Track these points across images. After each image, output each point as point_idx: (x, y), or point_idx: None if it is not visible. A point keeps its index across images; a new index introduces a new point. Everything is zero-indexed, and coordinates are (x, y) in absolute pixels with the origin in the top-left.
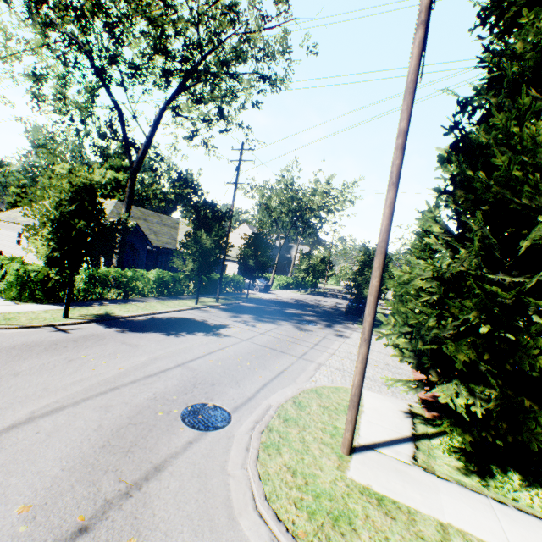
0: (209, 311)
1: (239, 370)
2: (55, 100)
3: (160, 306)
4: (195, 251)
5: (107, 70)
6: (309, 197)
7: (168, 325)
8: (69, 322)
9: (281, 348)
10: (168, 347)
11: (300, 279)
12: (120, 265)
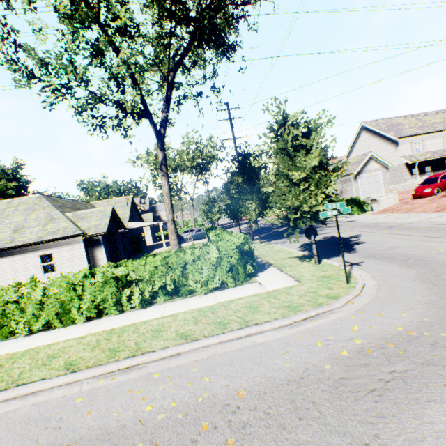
0: (279, 242)
1: (442, 229)
2: (85, 56)
3: (269, 249)
4: (258, 196)
5: (107, 25)
6: (210, 152)
7: (329, 245)
8: (332, 262)
9: (386, 227)
10: (396, 241)
11: (199, 224)
12: (179, 239)
